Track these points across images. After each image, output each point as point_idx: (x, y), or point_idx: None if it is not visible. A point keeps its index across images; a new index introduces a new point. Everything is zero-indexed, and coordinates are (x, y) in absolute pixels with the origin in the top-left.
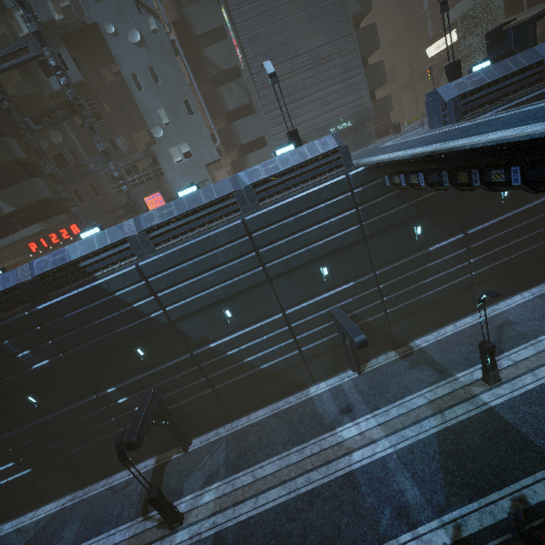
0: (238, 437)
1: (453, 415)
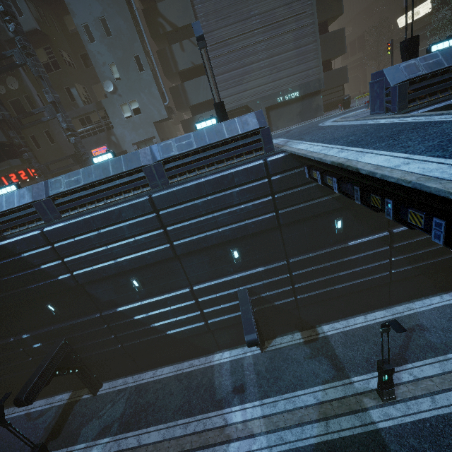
0: (140, 391)
1: (337, 428)
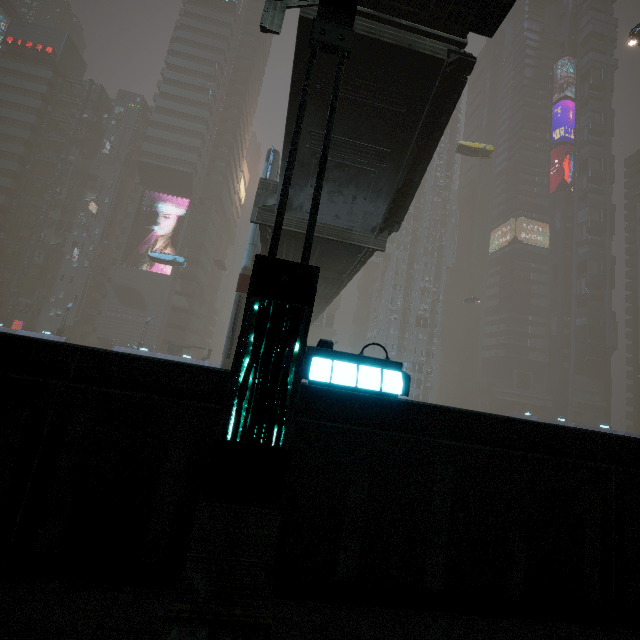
0: None
1: None
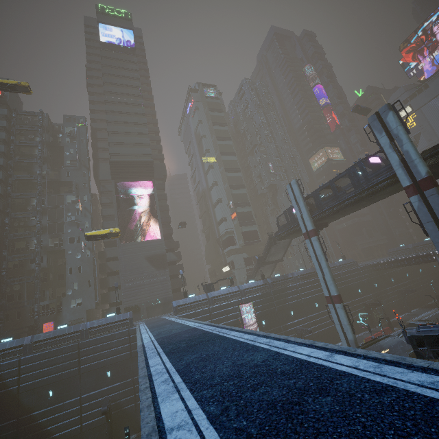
0: None
1: None
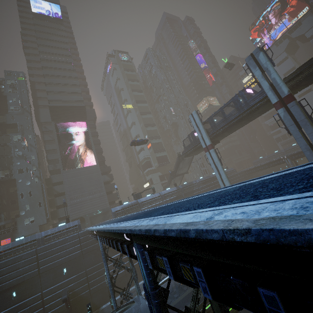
0: None
1: None
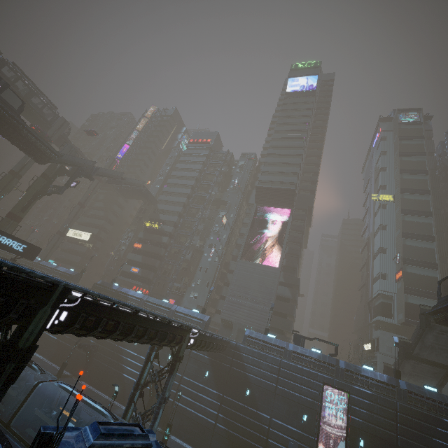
0: (91, 391)
1: None
